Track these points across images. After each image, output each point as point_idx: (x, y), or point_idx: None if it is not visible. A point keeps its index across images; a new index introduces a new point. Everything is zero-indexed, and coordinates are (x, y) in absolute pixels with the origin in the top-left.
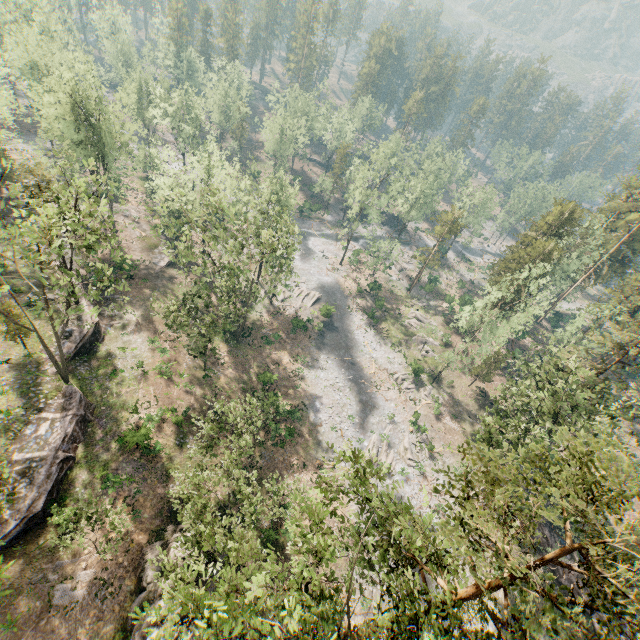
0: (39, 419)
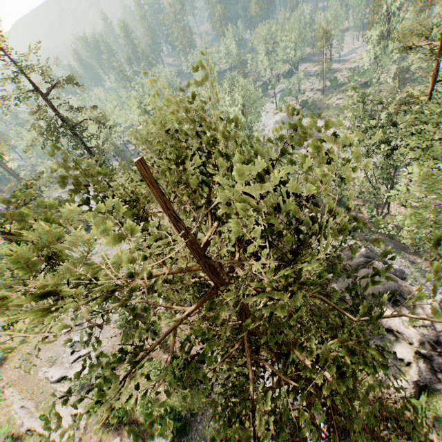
0: None
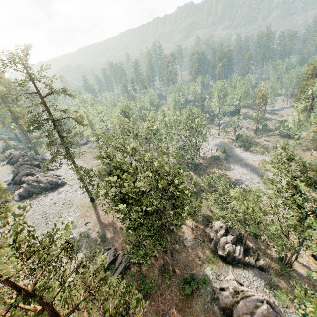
0: None
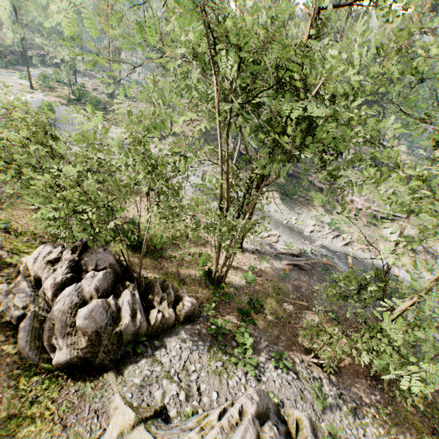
0: None
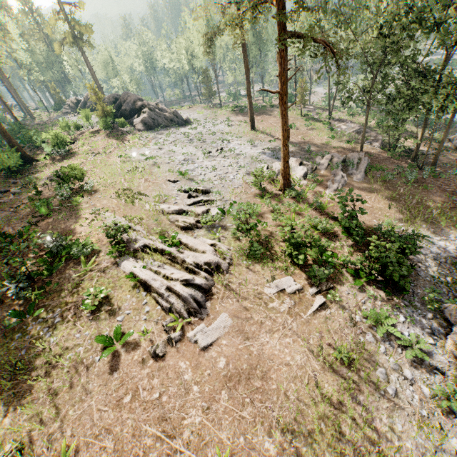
0: (336, 127)
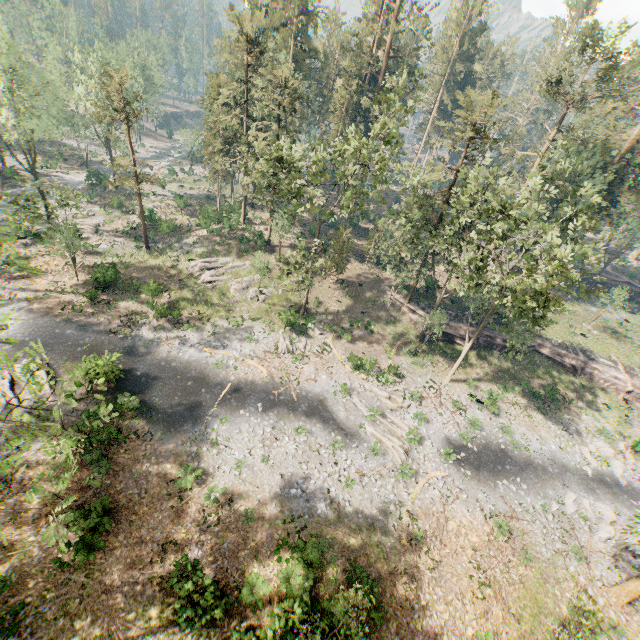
0: None
